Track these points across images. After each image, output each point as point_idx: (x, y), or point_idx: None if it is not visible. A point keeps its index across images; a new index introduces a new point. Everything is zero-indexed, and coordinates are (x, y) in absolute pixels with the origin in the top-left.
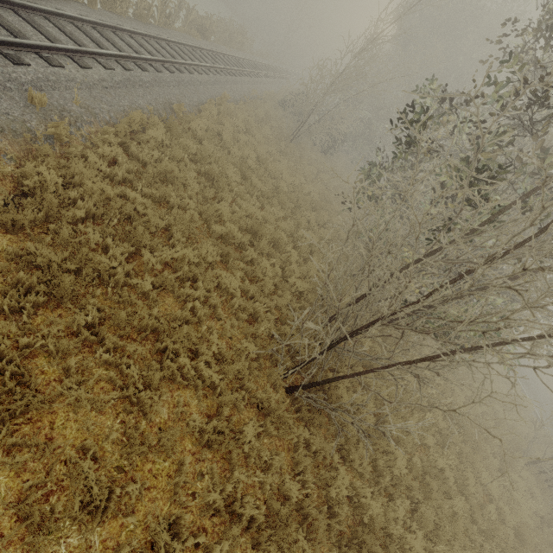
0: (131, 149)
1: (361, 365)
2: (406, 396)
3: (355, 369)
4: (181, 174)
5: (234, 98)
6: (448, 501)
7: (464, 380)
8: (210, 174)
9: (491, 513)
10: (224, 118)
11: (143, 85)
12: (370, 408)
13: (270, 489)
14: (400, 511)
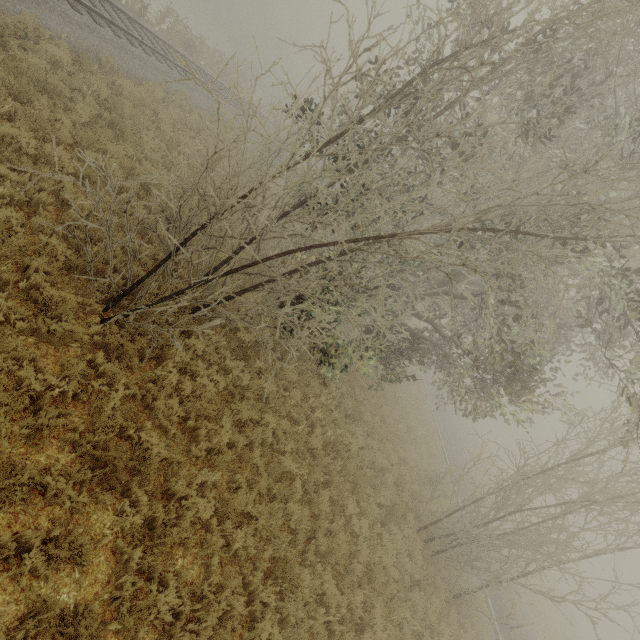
0: (10, 45)
1: (231, 349)
2: (280, 401)
3: (222, 352)
4: (67, 94)
5: (200, 106)
6: (283, 503)
7: (375, 434)
8: (116, 123)
9: (340, 540)
10: (170, 105)
11: (65, 18)
12: (220, 386)
13: (0, 374)
14: (199, 476)
